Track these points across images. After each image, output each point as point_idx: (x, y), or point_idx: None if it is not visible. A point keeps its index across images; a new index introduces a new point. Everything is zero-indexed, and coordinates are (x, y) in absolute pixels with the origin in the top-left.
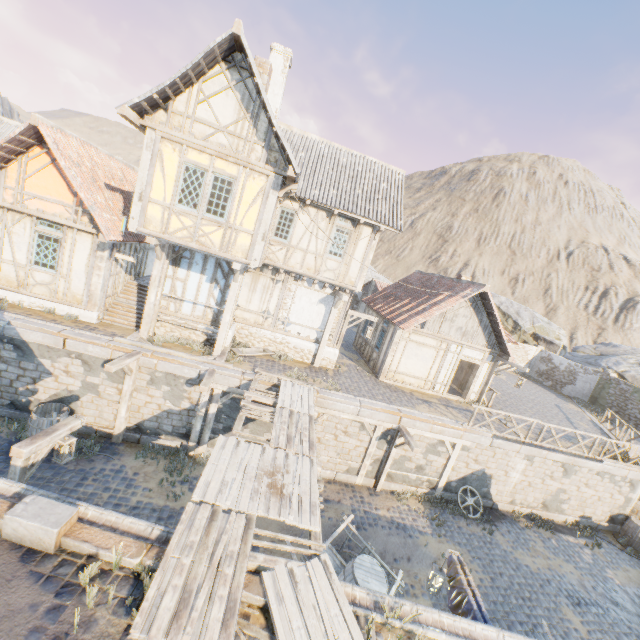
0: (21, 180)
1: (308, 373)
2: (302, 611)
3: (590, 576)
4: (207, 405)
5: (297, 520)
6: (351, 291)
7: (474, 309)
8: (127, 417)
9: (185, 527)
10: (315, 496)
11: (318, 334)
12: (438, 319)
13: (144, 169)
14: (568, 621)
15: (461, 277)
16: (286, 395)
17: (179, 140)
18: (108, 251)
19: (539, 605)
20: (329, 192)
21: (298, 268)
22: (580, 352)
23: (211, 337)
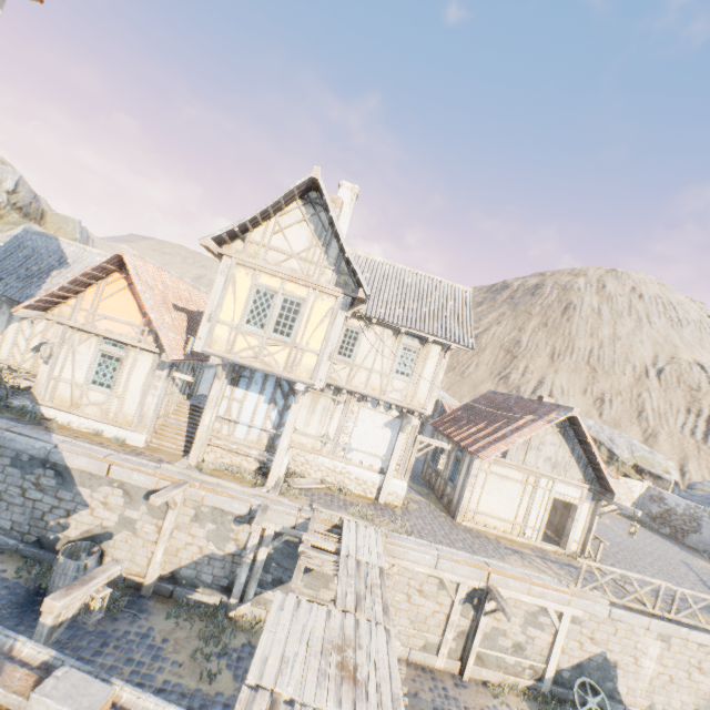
0: (96, 302)
1: (372, 511)
2: None
3: None
4: (256, 549)
5: None
6: (420, 413)
7: (563, 436)
8: (162, 562)
9: None
10: (397, 684)
11: (383, 463)
12: (522, 447)
13: (216, 292)
14: None
15: (542, 398)
16: (350, 539)
17: (253, 266)
18: (167, 370)
19: None
20: (395, 310)
21: (362, 388)
22: (698, 490)
23: (264, 465)
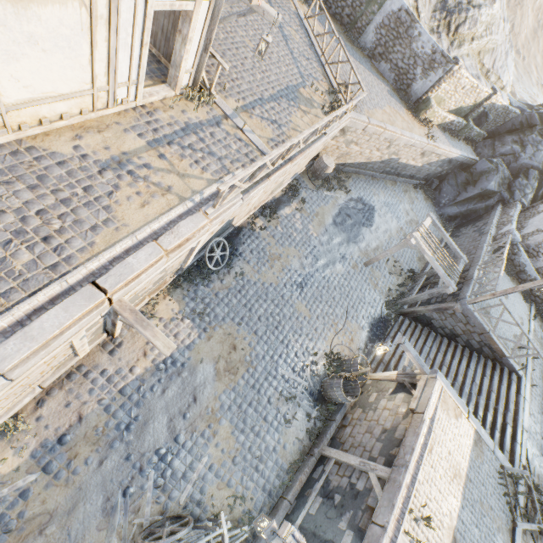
0: None
1: None
2: None
3: (303, 247)
4: None
5: None
6: None
7: None
8: None
9: None
10: None
11: None
12: None
13: None
14: (301, 315)
15: None
16: None
17: None
18: None
19: (286, 321)
20: None
21: None
22: None
23: None
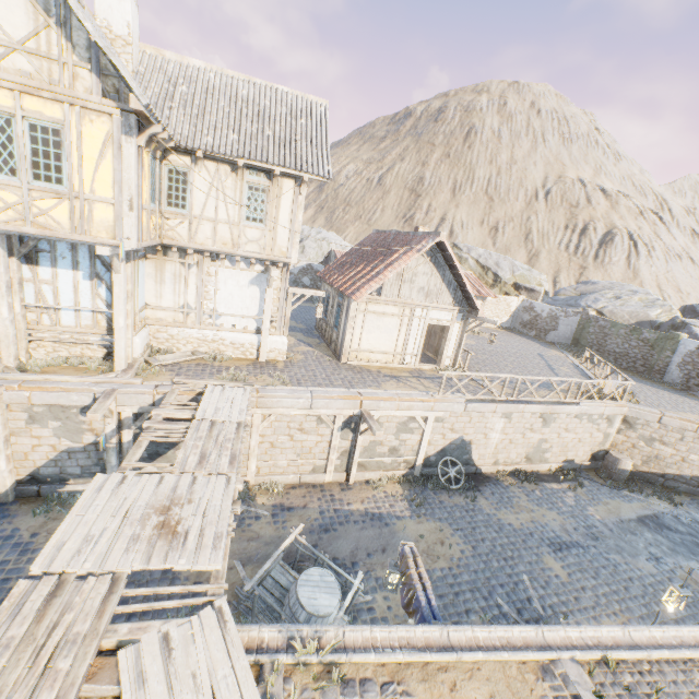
0: None
1: (250, 371)
2: (172, 688)
3: (572, 518)
4: (119, 433)
5: (191, 562)
6: (287, 264)
7: (434, 264)
8: (12, 469)
9: (6, 618)
10: (224, 524)
11: (258, 323)
12: (396, 282)
13: None
14: (549, 569)
15: (418, 229)
16: (210, 403)
17: None
18: None
19: (521, 561)
20: (227, 137)
21: (210, 244)
22: (561, 295)
23: (113, 349)
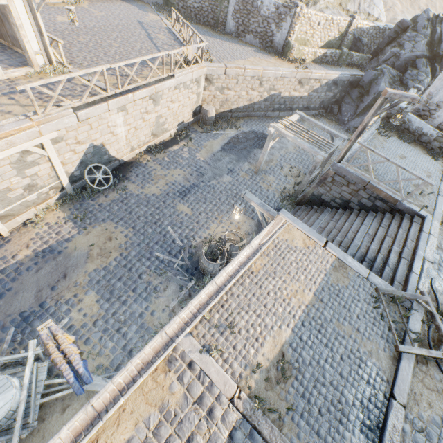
0: None
1: None
2: None
3: (189, 168)
4: None
5: None
6: None
7: None
8: None
9: None
10: None
11: None
12: None
13: None
14: (182, 213)
15: None
16: None
17: None
18: None
19: (165, 218)
20: None
21: None
22: None
23: None
